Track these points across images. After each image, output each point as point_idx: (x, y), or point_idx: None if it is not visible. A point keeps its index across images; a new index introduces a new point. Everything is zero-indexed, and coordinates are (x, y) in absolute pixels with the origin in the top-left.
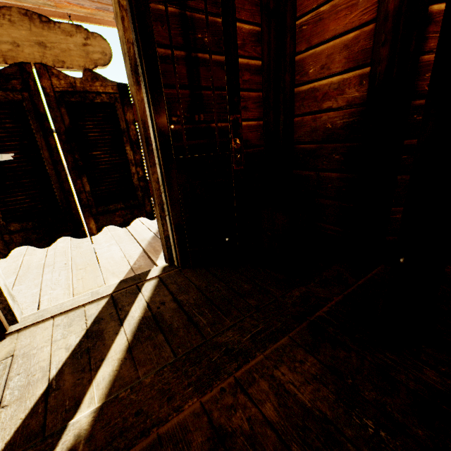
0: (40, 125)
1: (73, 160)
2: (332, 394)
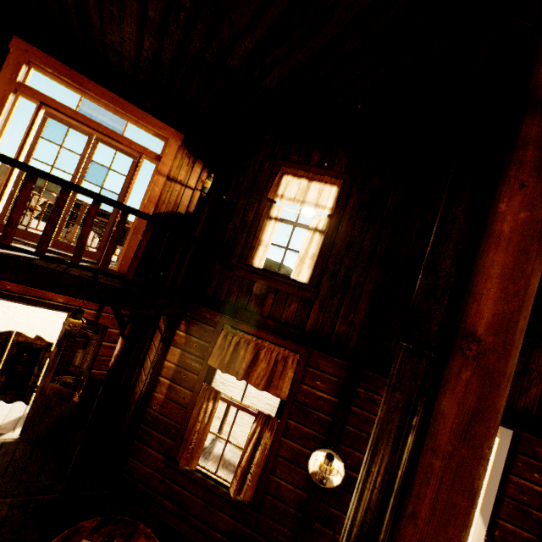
0: (2, 351)
1: (6, 367)
2: None
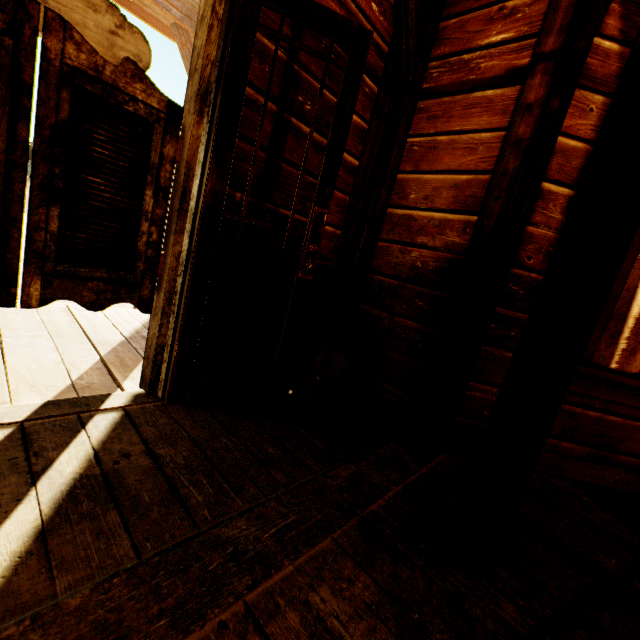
0: (11, 97)
1: (48, 173)
2: (393, 638)
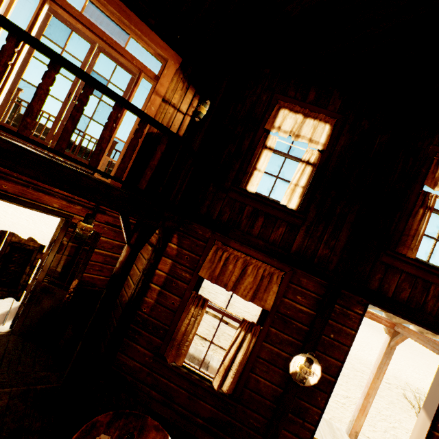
0: None
1: None
2: None
